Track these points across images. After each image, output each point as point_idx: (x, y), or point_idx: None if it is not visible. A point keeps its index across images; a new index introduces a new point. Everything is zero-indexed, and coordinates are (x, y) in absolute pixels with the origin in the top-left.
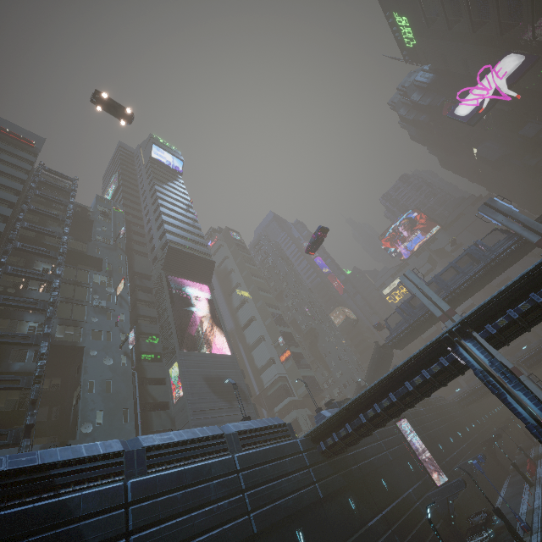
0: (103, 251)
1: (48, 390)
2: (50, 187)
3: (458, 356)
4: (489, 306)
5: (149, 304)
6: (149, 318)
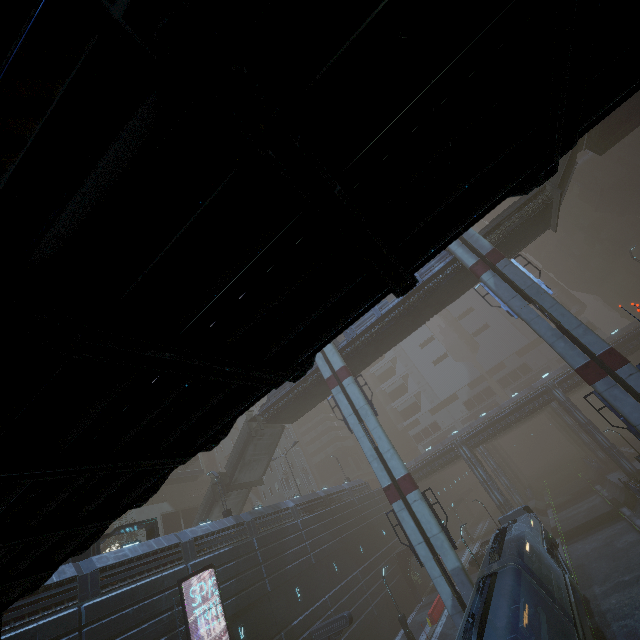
0: None
1: None
2: None
3: None
4: None
5: None
6: None
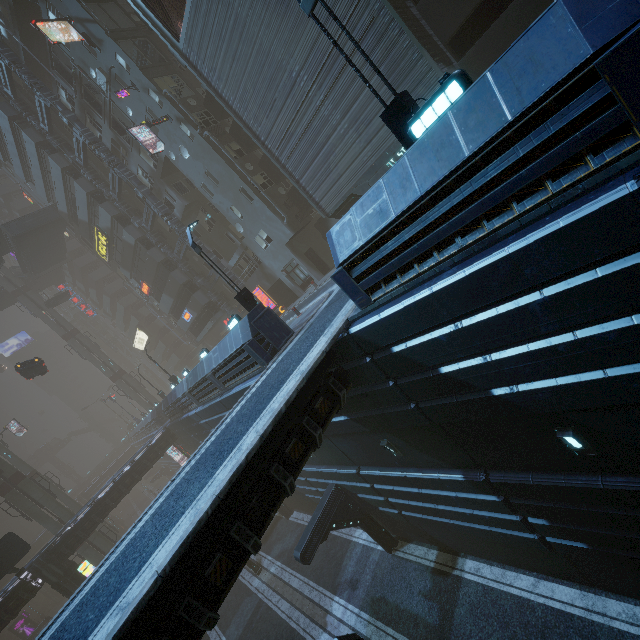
0: None
1: None
2: None
3: None
4: None
5: None
6: None
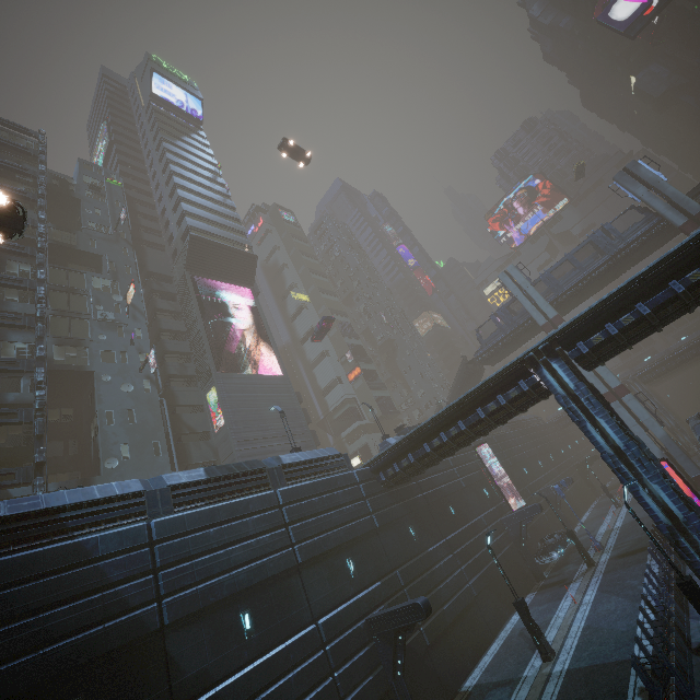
0: (101, 245)
1: (59, 423)
2: (6, 148)
3: (541, 379)
4: (585, 320)
5: (173, 315)
6: (175, 332)
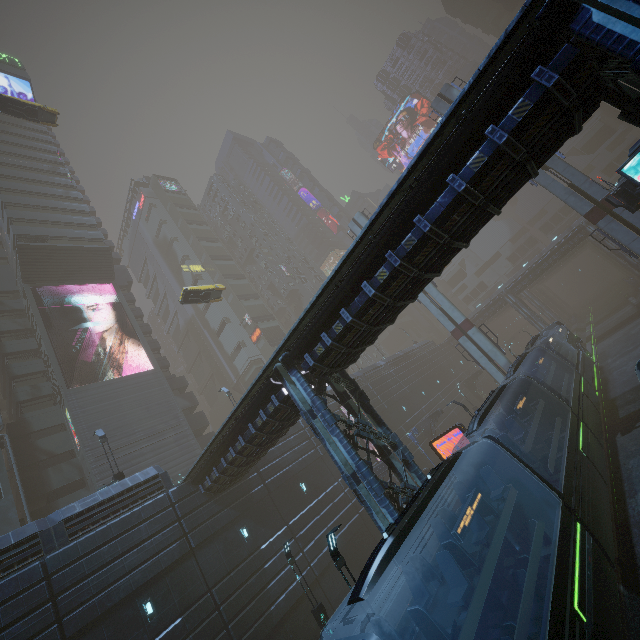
0: None
1: None
2: None
3: (288, 392)
4: (305, 329)
5: (23, 333)
6: (26, 352)
